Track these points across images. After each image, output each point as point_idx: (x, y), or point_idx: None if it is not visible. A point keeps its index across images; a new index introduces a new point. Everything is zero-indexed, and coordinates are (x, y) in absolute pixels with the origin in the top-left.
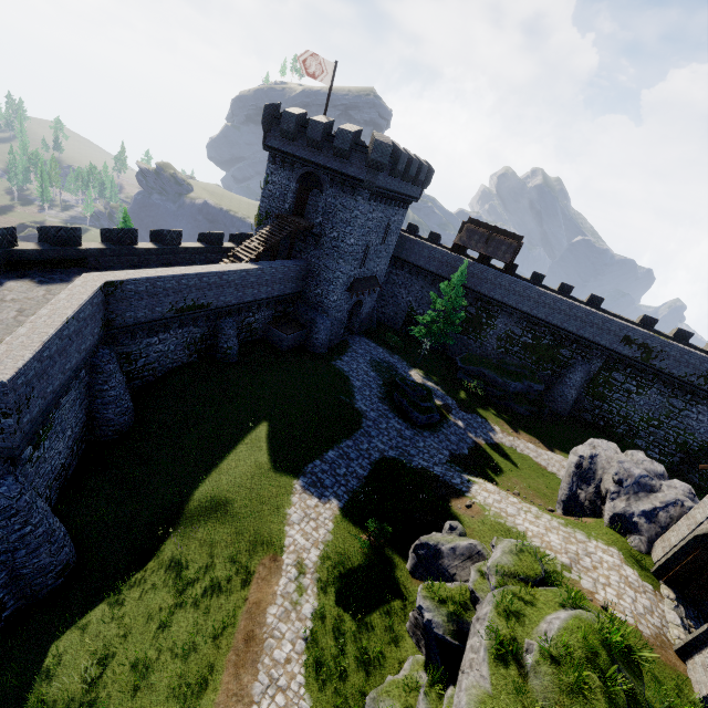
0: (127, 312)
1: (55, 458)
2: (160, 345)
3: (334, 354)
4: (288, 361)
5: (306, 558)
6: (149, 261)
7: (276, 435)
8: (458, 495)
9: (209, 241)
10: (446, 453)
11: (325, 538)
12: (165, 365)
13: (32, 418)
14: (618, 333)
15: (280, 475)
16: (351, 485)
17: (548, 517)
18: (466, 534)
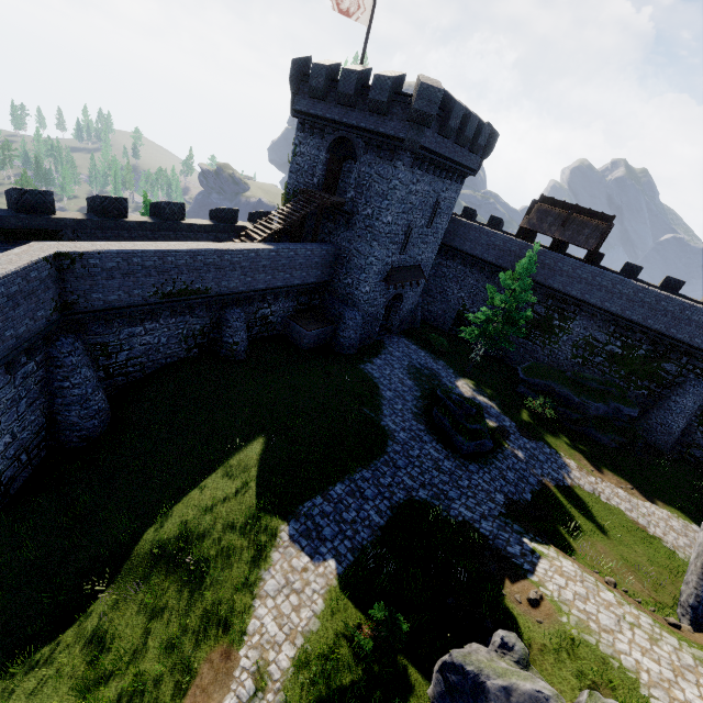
0: (94, 293)
1: None
2: (148, 336)
3: (364, 356)
4: (306, 361)
5: (273, 660)
6: (144, 238)
7: (270, 456)
8: (516, 575)
9: (220, 218)
10: (499, 498)
11: (308, 626)
12: (156, 360)
13: None
14: None
15: (264, 515)
16: (359, 538)
17: (672, 641)
18: (529, 662)
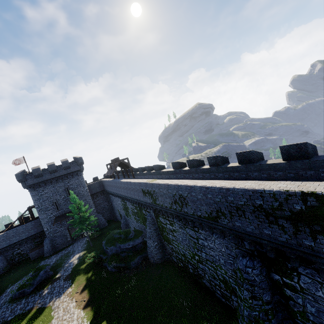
0: None
1: None
2: None
3: (52, 255)
4: (24, 266)
5: None
6: None
7: None
8: None
9: (6, 228)
10: None
11: None
12: None
13: None
14: (140, 189)
15: None
16: None
17: None
18: None
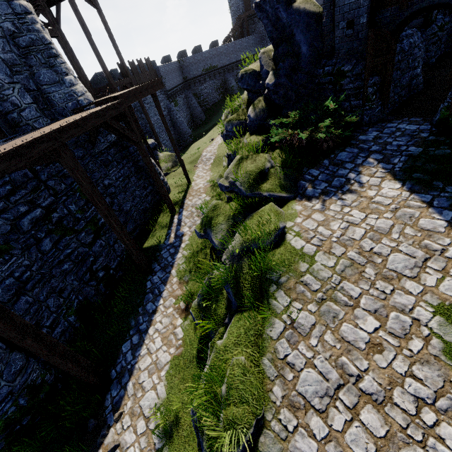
0: (189, 73)
1: (183, 119)
2: (206, 90)
3: None
4: None
5: None
6: None
7: None
8: None
9: (213, 47)
10: None
11: None
12: (211, 100)
13: (169, 86)
14: None
15: None
16: None
17: None
18: None
